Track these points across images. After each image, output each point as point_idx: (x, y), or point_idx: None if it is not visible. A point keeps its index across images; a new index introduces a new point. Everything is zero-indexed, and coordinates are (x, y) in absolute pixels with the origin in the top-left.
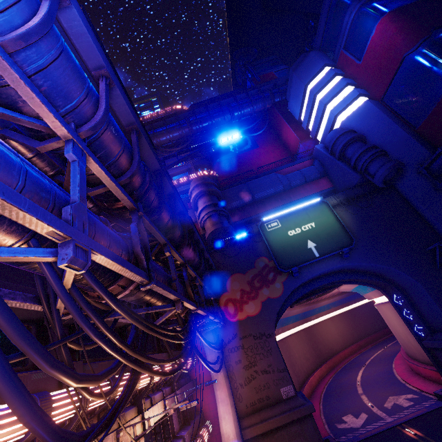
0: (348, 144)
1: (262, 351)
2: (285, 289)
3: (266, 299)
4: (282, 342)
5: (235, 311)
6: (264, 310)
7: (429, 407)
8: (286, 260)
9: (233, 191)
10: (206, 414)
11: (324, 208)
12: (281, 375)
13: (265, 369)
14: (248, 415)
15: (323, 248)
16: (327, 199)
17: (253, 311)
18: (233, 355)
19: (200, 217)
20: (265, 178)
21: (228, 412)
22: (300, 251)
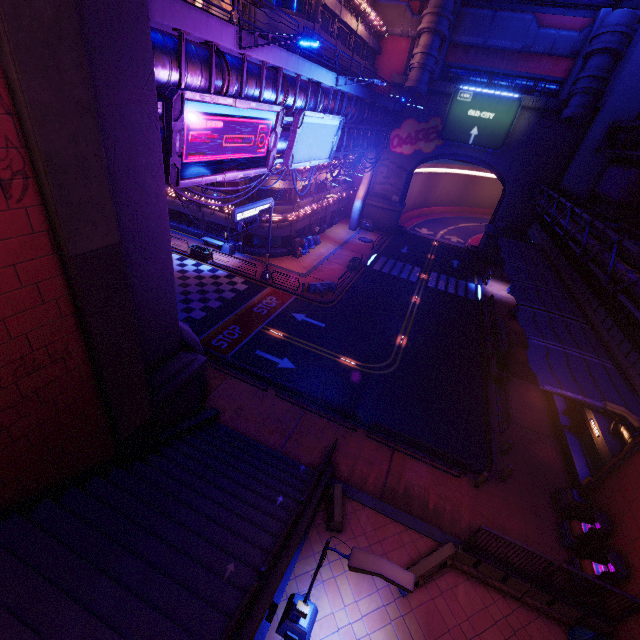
0: (598, 52)
1: (396, 176)
2: (434, 151)
3: (419, 150)
4: (433, 175)
5: (397, 145)
6: (412, 155)
7: (457, 245)
8: (449, 132)
9: (473, 19)
10: (356, 184)
11: (514, 107)
12: (397, 191)
13: (392, 184)
14: (372, 196)
15: (479, 140)
16: (528, 98)
17: (407, 152)
18: (381, 168)
19: (411, 62)
20: (517, 20)
21: (363, 189)
22: (463, 132)
